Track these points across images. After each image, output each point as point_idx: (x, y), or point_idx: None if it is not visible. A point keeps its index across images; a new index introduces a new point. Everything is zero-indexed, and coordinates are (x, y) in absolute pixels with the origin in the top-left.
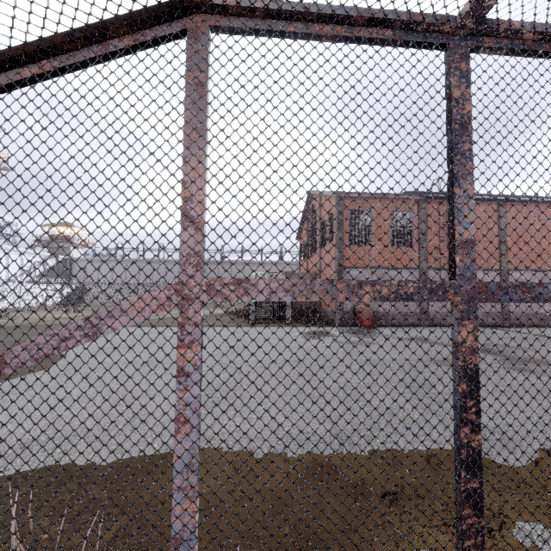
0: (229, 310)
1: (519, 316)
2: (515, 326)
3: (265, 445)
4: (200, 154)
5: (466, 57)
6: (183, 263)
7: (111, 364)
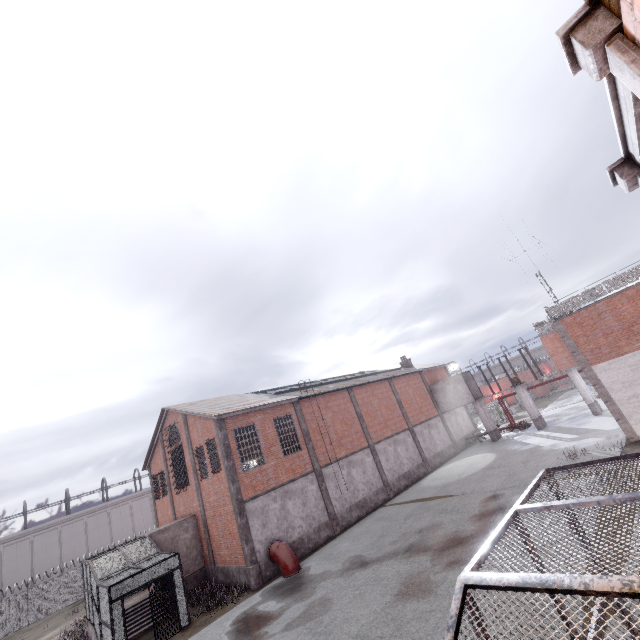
0: None
1: (395, 482)
2: (396, 494)
3: None
4: None
5: (521, 522)
6: None
7: None
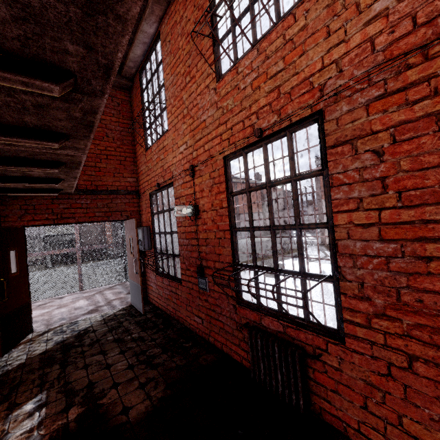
0: None
1: None
2: None
3: None
4: None
5: None
6: None
7: None
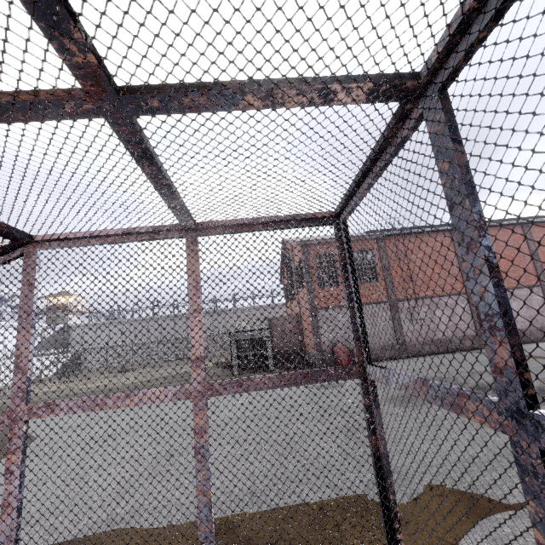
0: (219, 362)
1: None
2: None
3: (182, 510)
4: (28, 326)
5: (195, 242)
6: (14, 397)
7: (79, 440)
